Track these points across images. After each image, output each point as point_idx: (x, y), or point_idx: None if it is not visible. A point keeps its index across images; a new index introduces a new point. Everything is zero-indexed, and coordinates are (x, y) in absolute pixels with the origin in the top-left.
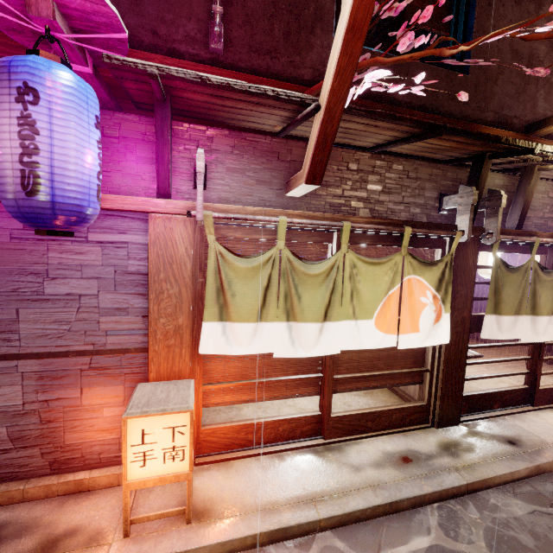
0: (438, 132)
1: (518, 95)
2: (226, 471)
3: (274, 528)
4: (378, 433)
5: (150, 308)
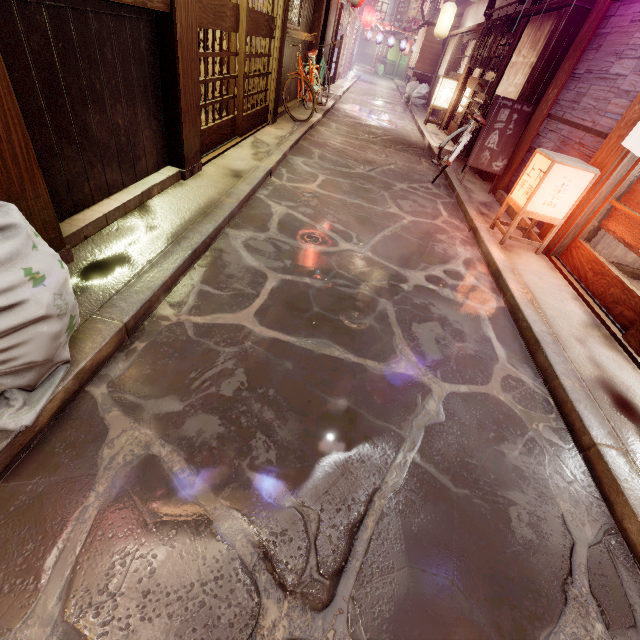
0: None
1: None
2: (547, 268)
3: (499, 268)
4: None
5: (639, 93)
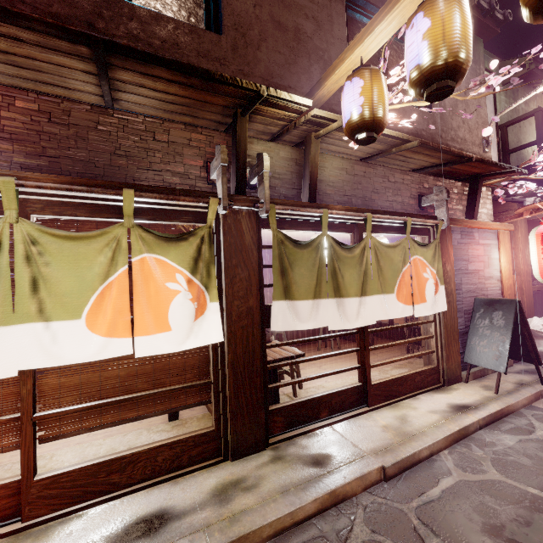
0: (91, 42)
1: (289, 66)
2: None
3: None
4: (132, 488)
5: None
